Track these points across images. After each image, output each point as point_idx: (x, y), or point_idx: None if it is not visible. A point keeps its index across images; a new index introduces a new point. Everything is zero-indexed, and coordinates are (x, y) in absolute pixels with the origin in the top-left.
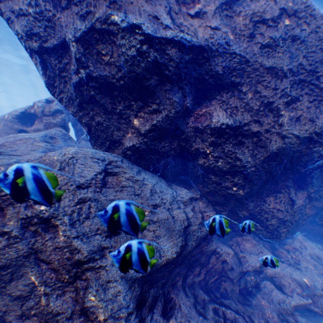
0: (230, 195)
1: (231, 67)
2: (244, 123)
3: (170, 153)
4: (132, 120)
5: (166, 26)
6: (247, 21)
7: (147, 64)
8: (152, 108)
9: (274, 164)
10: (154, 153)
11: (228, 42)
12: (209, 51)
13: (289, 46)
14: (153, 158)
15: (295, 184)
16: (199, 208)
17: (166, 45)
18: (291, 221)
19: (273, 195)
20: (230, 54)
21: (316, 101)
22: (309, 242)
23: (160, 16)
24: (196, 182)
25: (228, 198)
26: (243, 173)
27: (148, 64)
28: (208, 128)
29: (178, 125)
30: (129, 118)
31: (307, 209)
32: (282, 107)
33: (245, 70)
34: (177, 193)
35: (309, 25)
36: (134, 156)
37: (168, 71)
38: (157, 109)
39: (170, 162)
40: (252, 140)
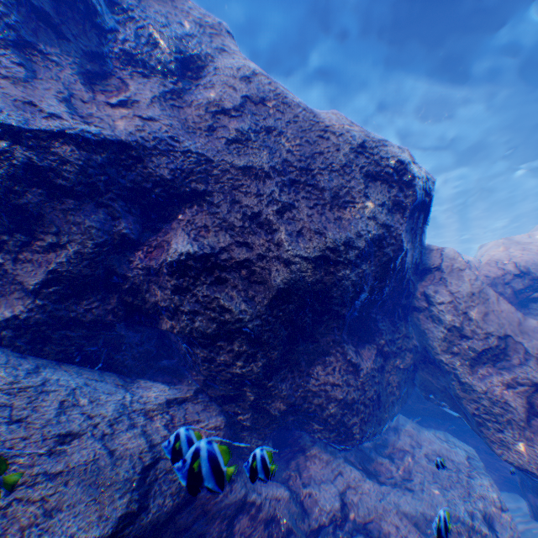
0: (239, 376)
1: (189, 170)
2: (221, 248)
3: (108, 319)
4: (11, 269)
5: (53, 115)
6: (202, 112)
7: (12, 169)
8: (48, 242)
9: (292, 307)
10: (73, 325)
11: (178, 137)
12: (141, 149)
13: (266, 139)
14: (74, 336)
15: (355, 335)
16: (185, 417)
17: (50, 140)
18: (364, 400)
19: (320, 361)
20: (184, 152)
21: (319, 205)
22: (425, 431)
23: (41, 102)
24: (188, 366)
25: (239, 383)
26: (244, 331)
27: (14, 169)
28: (164, 264)
29: (114, 267)
30: (5, 266)
31: (387, 374)
32: (275, 218)
33: (210, 173)
34: (137, 396)
35: (285, 115)
36: (23, 338)
37: (63, 179)
38: (57, 243)
39: (130, 338)
40: (239, 273)
